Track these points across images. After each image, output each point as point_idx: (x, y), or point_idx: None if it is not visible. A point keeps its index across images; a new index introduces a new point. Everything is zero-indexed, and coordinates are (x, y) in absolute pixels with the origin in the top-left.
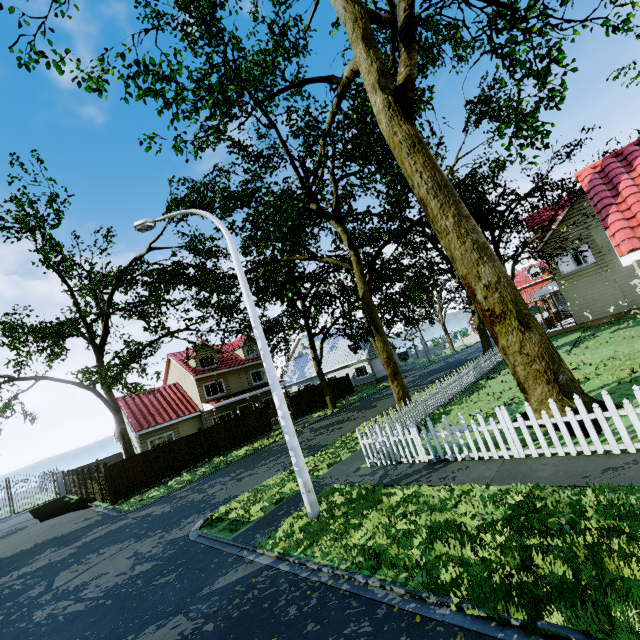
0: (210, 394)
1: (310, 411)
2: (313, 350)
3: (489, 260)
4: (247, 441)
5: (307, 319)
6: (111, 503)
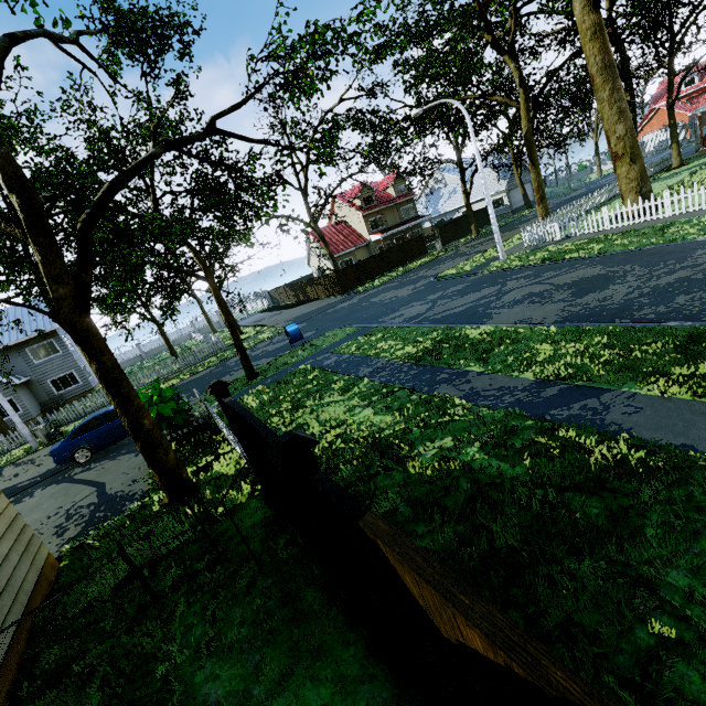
0: (374, 228)
1: (454, 239)
2: (463, 184)
3: (624, 121)
4: (411, 261)
5: (459, 154)
6: (342, 293)
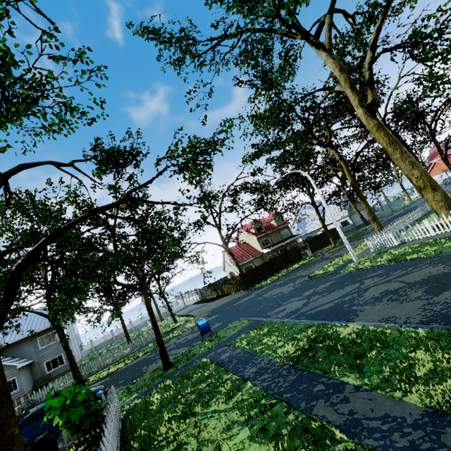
0: (264, 245)
1: (319, 248)
2: (318, 214)
3: (416, 168)
4: (291, 264)
5: (312, 198)
6: (245, 289)
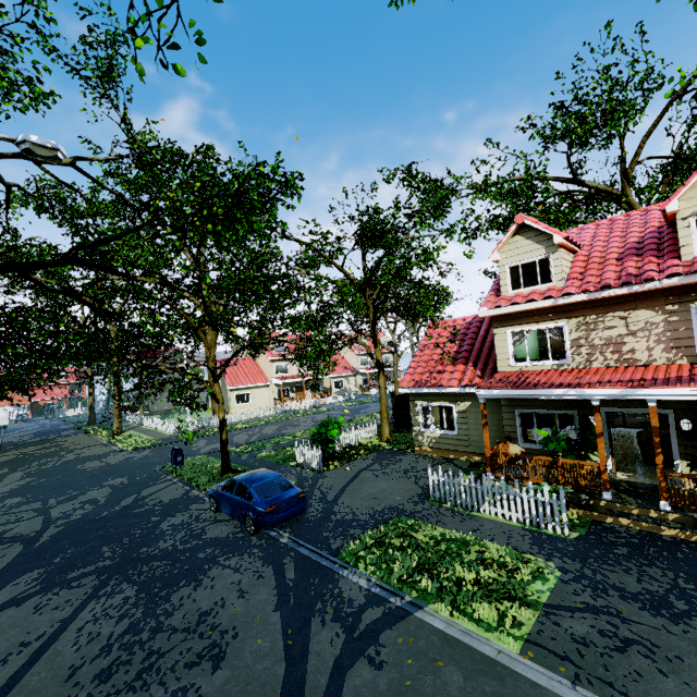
0: None
1: None
2: None
3: None
4: None
5: None
6: None
